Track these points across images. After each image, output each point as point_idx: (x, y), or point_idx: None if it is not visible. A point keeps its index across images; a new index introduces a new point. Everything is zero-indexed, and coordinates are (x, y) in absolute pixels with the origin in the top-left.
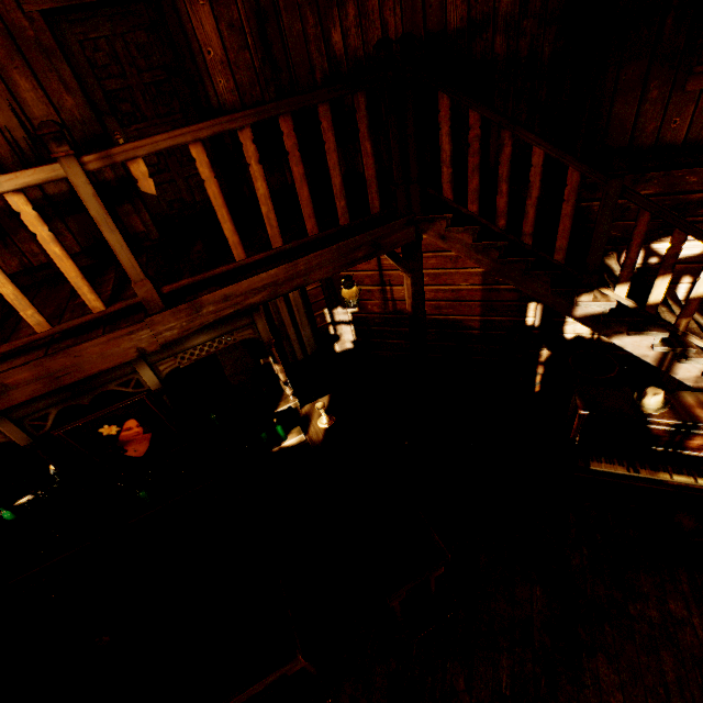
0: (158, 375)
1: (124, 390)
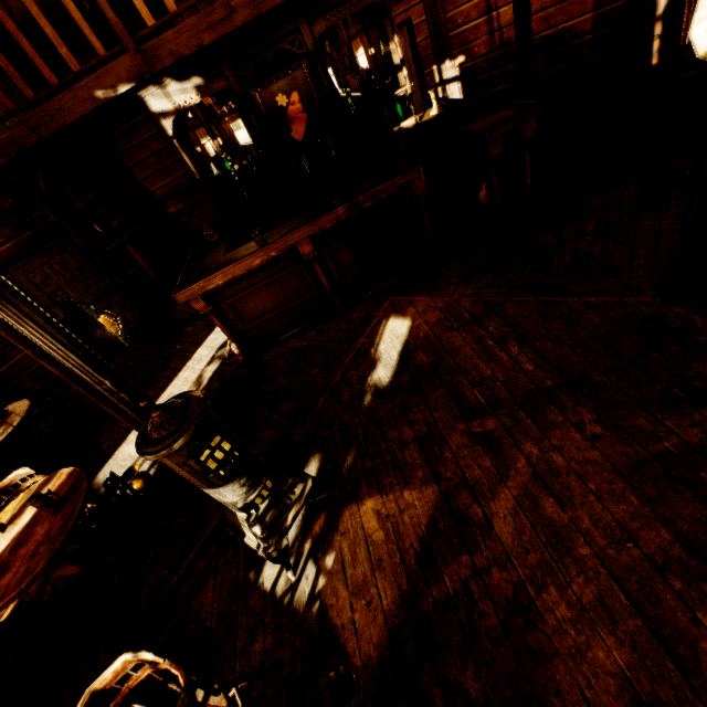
0: (312, 37)
1: (292, 50)
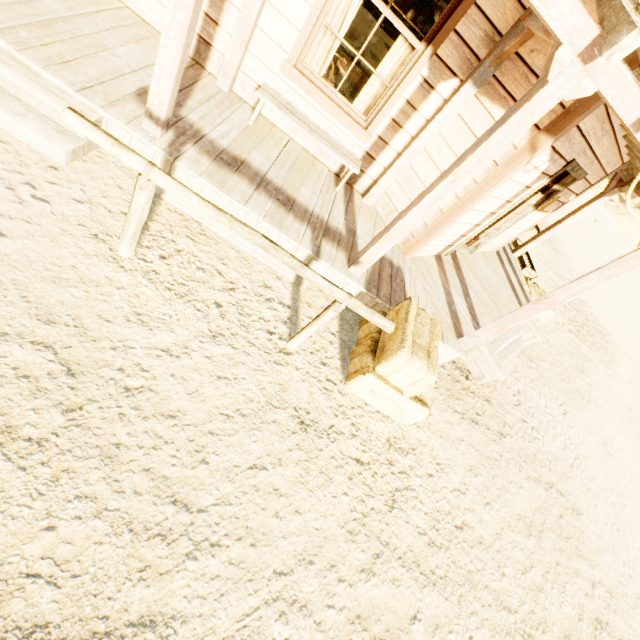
0: None
1: None
